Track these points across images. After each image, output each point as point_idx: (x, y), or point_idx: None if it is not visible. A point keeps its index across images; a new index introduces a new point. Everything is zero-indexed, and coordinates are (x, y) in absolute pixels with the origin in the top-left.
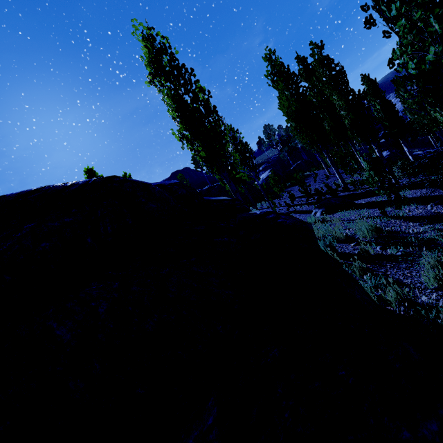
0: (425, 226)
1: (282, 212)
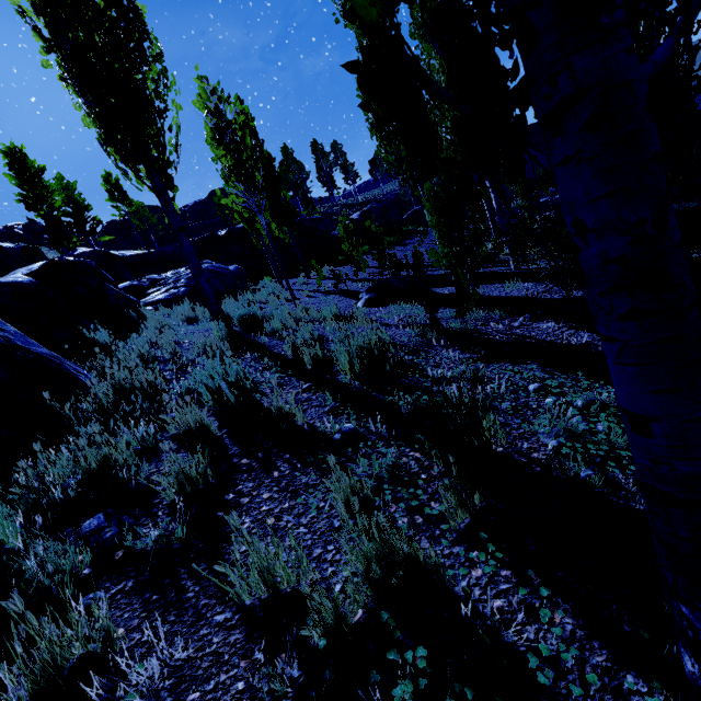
0: (459, 368)
1: (331, 289)
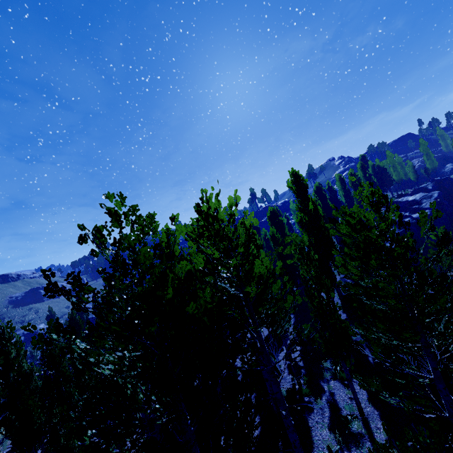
0: None
1: None
